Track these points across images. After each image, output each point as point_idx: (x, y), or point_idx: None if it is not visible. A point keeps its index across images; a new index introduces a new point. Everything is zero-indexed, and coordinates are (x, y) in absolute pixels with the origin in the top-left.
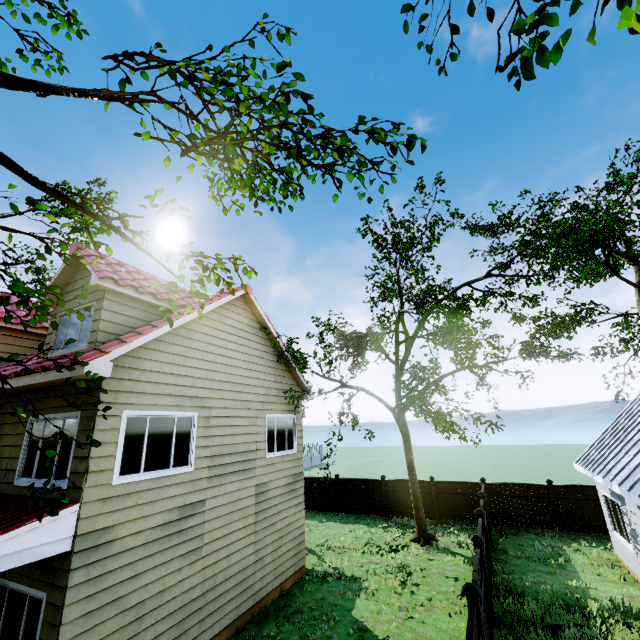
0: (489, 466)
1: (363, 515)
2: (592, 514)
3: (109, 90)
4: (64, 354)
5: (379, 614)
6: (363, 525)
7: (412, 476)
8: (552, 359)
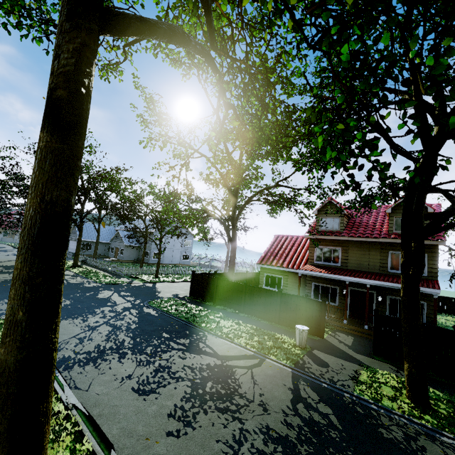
0: None
1: None
2: None
3: None
4: None
5: None
6: None
7: None
8: None
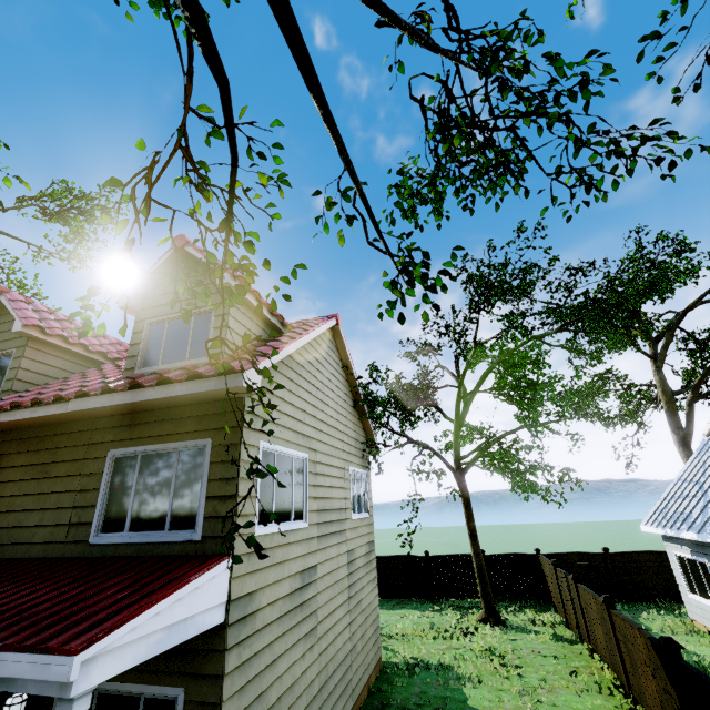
0: (500, 545)
1: (404, 599)
2: (649, 581)
3: (430, 37)
4: (167, 369)
5: (501, 702)
6: (412, 610)
7: (476, 546)
8: (605, 420)
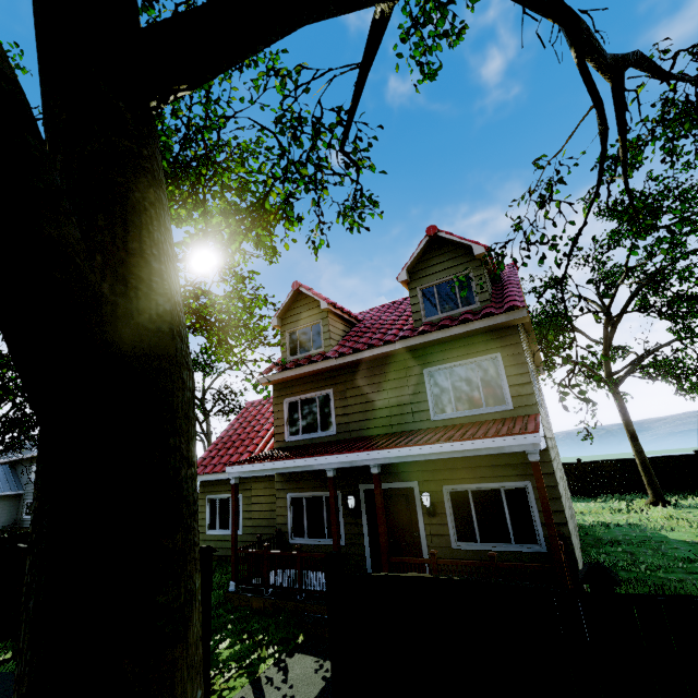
0: None
1: None
2: None
3: (687, 75)
4: (448, 316)
5: None
6: (575, 502)
7: (638, 446)
8: None
